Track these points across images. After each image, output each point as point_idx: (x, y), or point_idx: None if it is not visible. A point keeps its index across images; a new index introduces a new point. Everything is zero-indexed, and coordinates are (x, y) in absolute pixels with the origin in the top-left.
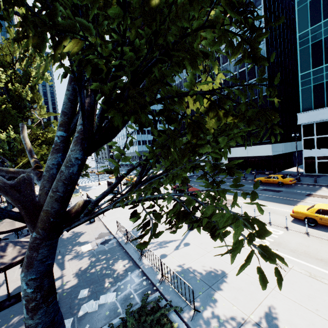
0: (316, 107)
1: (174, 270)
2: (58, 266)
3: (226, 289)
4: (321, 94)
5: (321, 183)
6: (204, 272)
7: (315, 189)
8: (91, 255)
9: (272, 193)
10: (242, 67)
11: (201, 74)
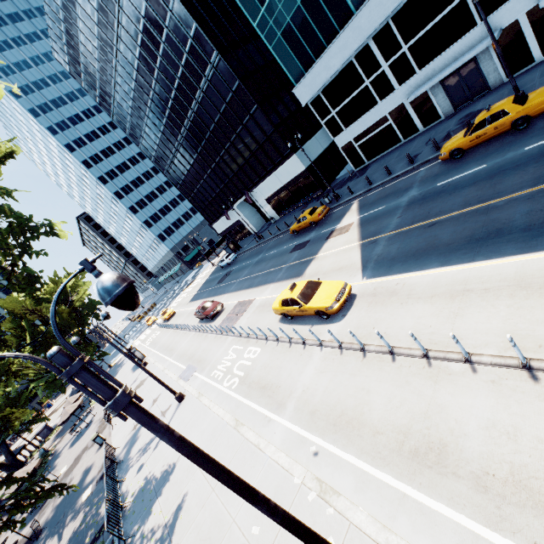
0: (307, 68)
1: (140, 487)
2: (58, 538)
3: (166, 490)
4: (298, 44)
5: (358, 190)
6: (161, 474)
7: (345, 212)
8: (88, 504)
9: (297, 254)
10: (180, 55)
11: (143, 95)
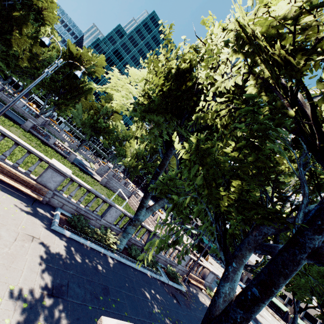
0: None
1: None
2: None
3: None
4: None
5: None
6: None
7: None
8: None
9: None
10: None
11: None
